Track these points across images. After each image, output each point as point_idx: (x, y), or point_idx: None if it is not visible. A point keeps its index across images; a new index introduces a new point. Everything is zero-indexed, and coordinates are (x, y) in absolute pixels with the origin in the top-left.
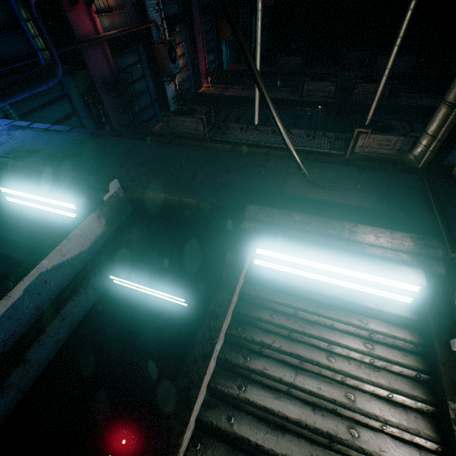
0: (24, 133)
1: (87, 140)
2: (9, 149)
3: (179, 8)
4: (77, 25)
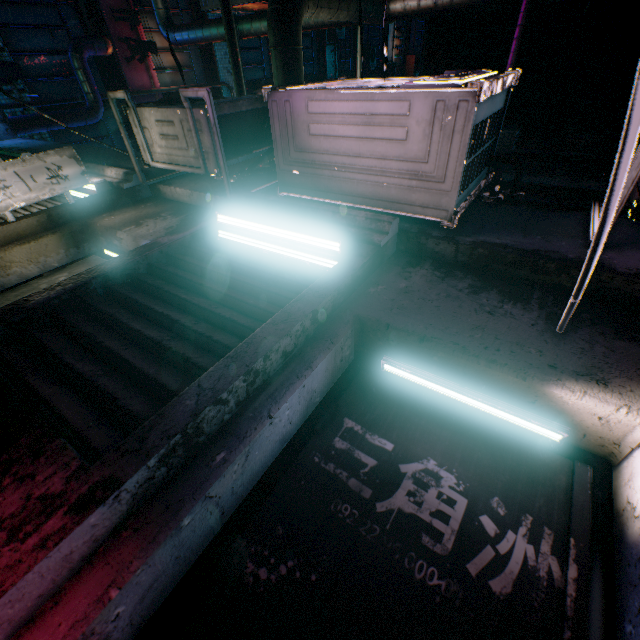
0: (25, 141)
1: (56, 144)
2: (4, 146)
3: (264, 74)
4: (132, 78)
